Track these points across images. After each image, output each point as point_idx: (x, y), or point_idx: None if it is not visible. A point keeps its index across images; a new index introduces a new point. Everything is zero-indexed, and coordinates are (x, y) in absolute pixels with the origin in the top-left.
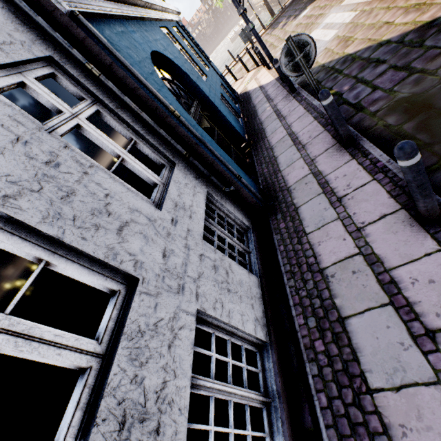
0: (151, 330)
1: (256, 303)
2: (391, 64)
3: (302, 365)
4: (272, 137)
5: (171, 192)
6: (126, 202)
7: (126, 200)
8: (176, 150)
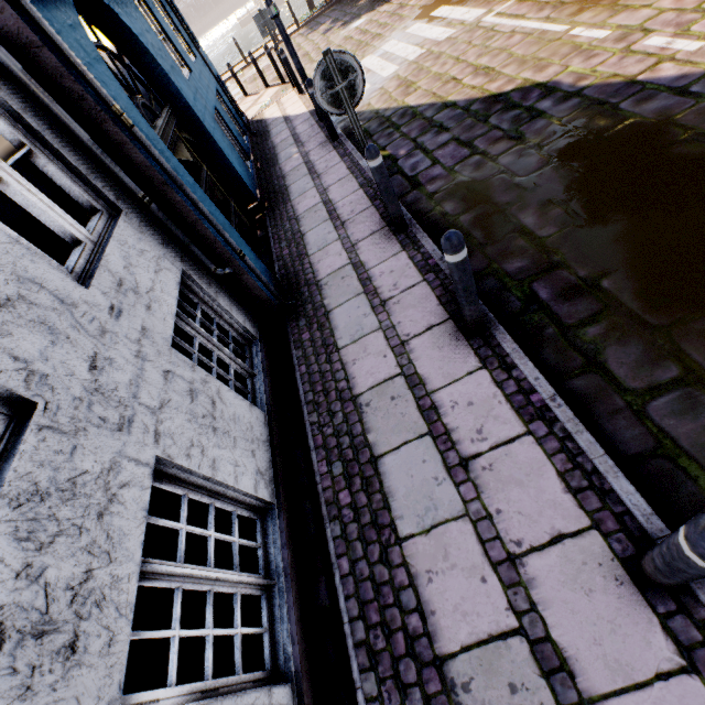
0: (62, 490)
1: (260, 449)
2: (454, 135)
3: (321, 528)
4: (299, 202)
5: (112, 260)
6: (7, 261)
7: (7, 259)
8: (123, 187)
